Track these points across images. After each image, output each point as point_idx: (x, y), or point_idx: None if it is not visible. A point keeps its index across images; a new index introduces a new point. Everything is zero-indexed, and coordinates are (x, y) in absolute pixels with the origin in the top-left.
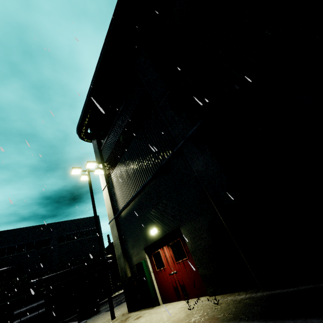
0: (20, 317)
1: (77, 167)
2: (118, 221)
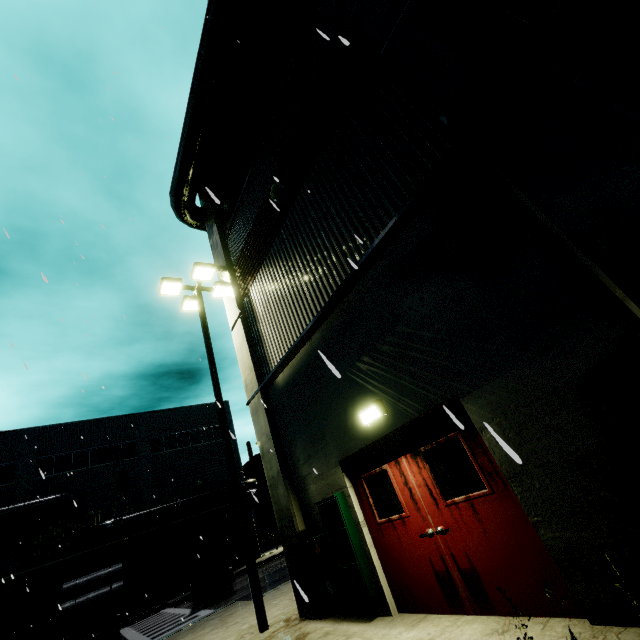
0: (75, 595)
1: (174, 279)
2: (269, 398)
